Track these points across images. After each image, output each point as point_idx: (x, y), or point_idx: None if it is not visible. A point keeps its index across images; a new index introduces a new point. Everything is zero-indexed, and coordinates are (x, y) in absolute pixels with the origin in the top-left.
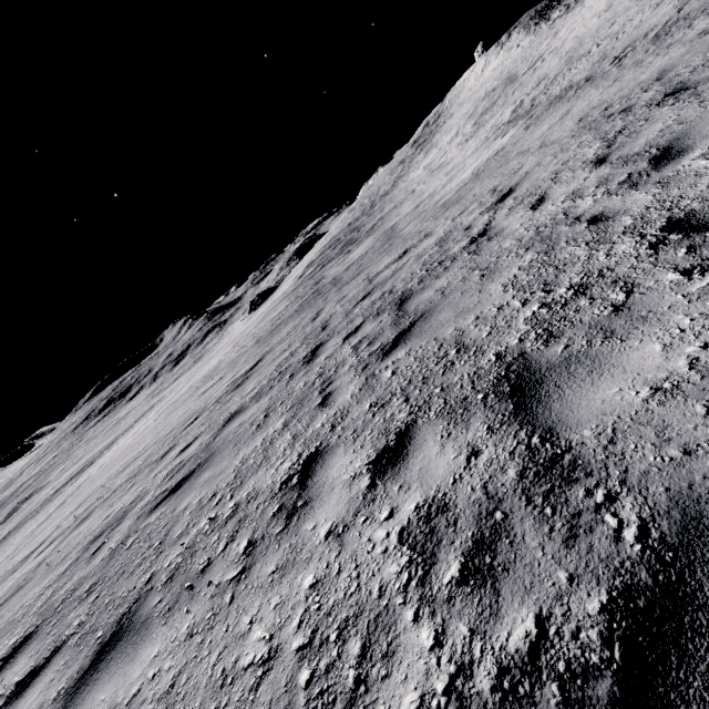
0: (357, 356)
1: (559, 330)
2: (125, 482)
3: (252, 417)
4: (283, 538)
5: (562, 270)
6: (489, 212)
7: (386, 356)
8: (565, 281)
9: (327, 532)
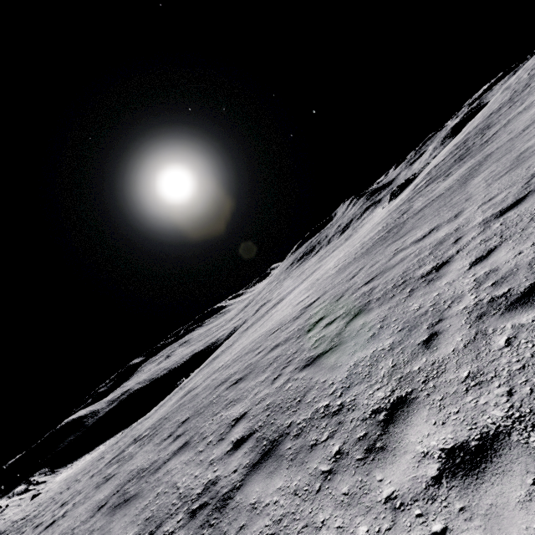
0: (307, 352)
1: (302, 434)
2: (244, 354)
3: (272, 357)
4: (211, 448)
5: (362, 381)
6: (482, 226)
7: (303, 368)
8: (348, 395)
9: (212, 459)
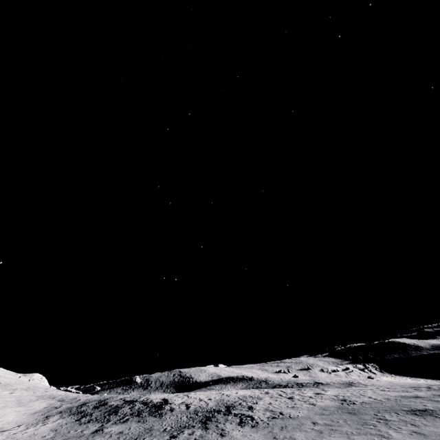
0: None
1: None
2: None
3: None
4: None
5: None
6: None
7: None
8: None
9: None
